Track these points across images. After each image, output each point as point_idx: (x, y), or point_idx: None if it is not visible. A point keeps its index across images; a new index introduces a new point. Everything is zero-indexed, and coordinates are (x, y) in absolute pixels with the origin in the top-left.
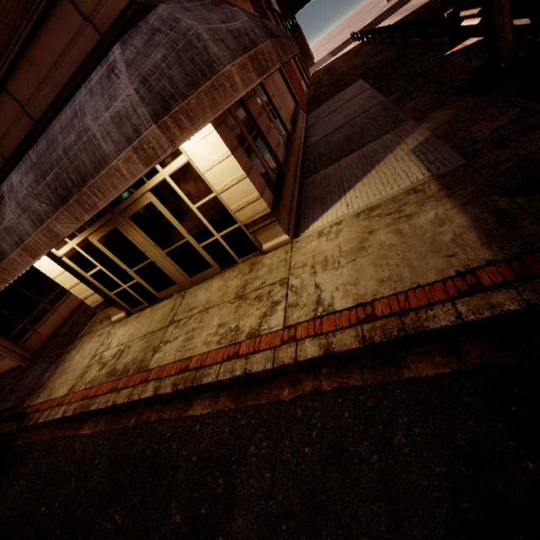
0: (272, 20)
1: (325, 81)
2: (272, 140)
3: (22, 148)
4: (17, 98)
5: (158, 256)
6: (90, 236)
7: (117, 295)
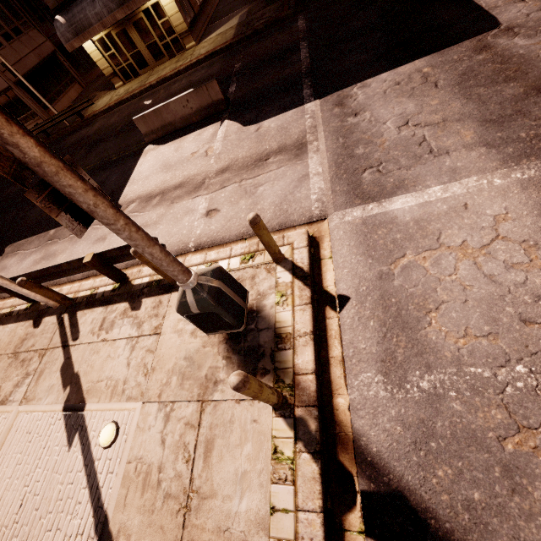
0: None
1: None
2: (192, 0)
3: None
4: None
5: (142, 47)
6: (112, 31)
7: (119, 71)
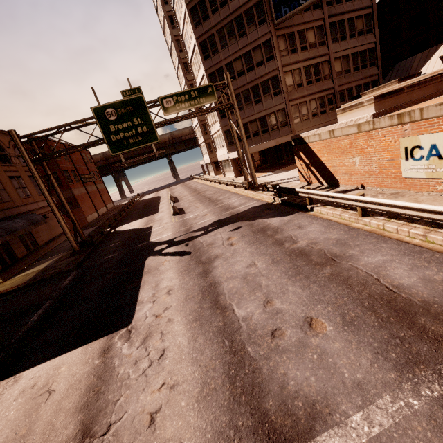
0: (81, 187)
1: (103, 217)
2: (18, 251)
3: None
4: None
5: None
6: None
7: None
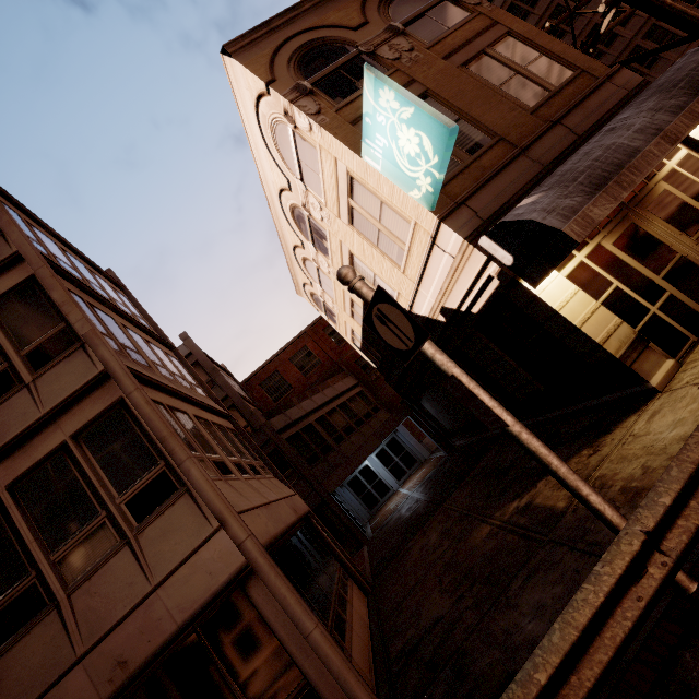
0: None
1: None
2: None
3: (562, 155)
4: (567, 126)
5: (686, 247)
6: (603, 241)
7: (644, 332)
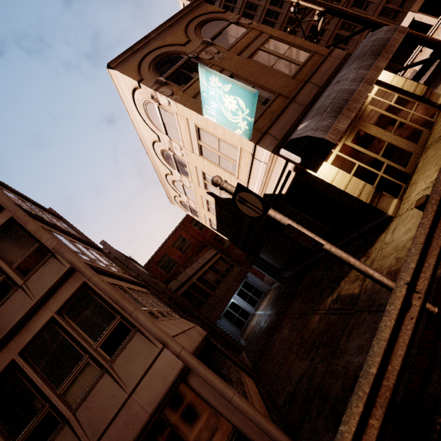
0: None
1: None
2: None
3: (314, 98)
4: (313, 83)
5: (389, 137)
6: (346, 141)
7: (378, 187)
